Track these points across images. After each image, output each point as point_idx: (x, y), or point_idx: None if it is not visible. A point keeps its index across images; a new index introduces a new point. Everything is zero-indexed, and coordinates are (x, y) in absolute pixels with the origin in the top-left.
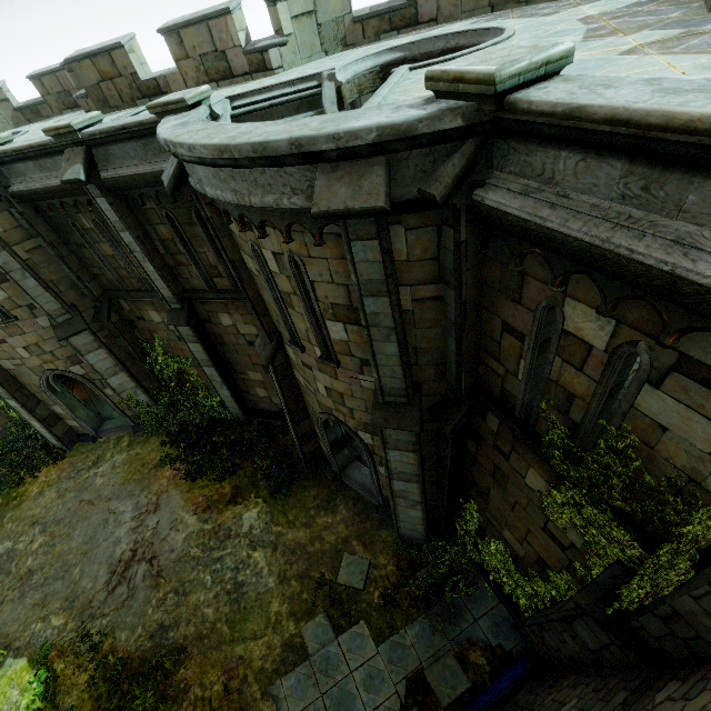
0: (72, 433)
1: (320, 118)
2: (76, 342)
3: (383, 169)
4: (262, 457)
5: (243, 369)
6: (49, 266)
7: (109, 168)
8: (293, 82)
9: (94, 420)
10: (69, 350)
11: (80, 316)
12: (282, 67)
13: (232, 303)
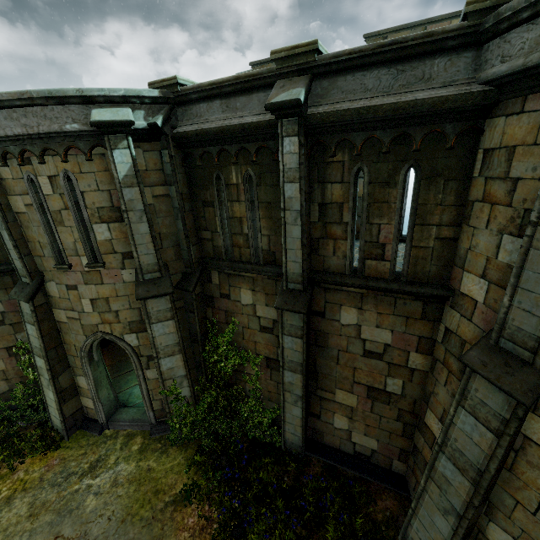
0: (80, 415)
1: None
2: (151, 306)
3: None
4: (343, 535)
5: (332, 385)
6: (165, 217)
7: (323, 103)
8: None
9: (111, 404)
10: (135, 314)
11: (169, 277)
12: None
13: (374, 296)
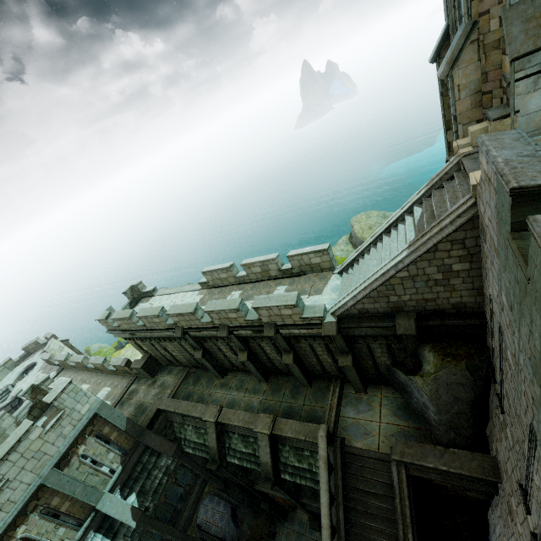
0: None
1: (2, 404)
2: None
3: (10, 405)
4: None
5: None
6: None
7: None
8: (2, 388)
9: None
10: None
11: None
12: (1, 380)
13: None
